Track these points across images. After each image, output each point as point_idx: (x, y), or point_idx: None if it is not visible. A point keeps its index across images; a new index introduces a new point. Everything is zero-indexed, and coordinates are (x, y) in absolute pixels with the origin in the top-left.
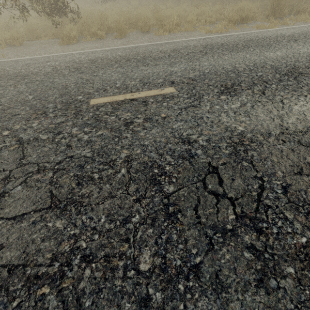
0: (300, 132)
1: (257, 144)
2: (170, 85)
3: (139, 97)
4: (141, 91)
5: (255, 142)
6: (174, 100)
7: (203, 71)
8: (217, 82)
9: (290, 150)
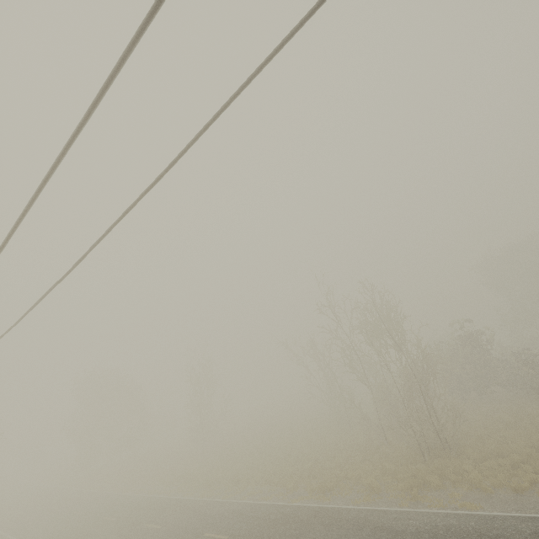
0: None
1: None
2: None
3: None
4: None
5: None
6: None
7: None
8: None
9: None
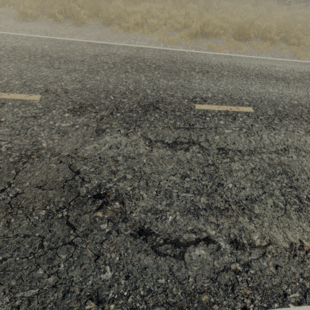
0: (81, 158)
1: (40, 160)
2: (41, 93)
3: (4, 98)
4: (12, 92)
5: (40, 158)
6: (26, 108)
7: (85, 86)
8: (80, 99)
9: (56, 170)
